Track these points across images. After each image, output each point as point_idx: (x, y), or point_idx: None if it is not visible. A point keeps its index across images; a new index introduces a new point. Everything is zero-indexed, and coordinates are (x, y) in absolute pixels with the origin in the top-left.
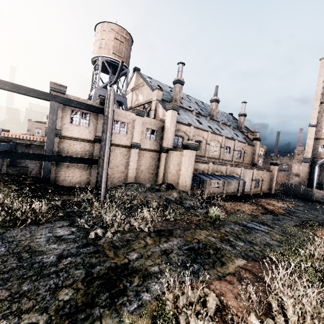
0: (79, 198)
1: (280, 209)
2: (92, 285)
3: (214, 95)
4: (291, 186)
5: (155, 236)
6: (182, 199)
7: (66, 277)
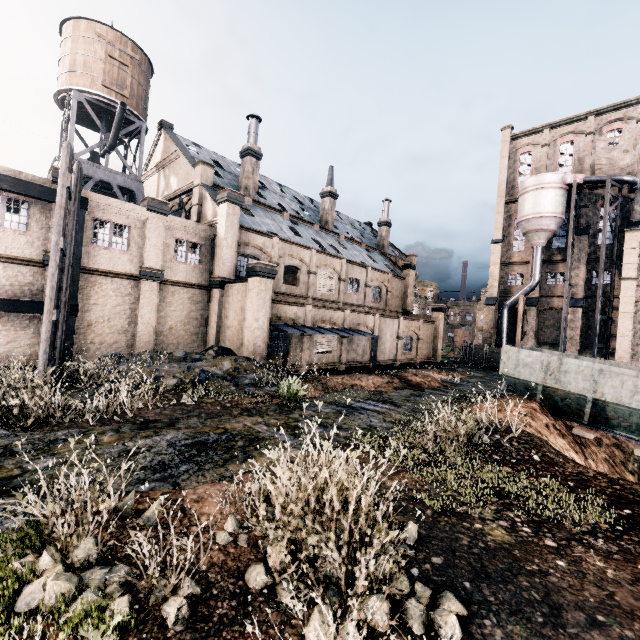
0: None
1: (435, 381)
2: None
3: (327, 185)
4: (470, 348)
5: (129, 431)
6: (240, 371)
7: None
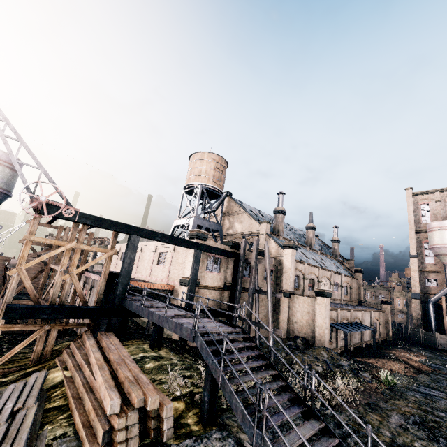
0: None
1: (424, 365)
2: None
3: (310, 222)
4: (406, 329)
5: (372, 411)
6: (335, 359)
7: None
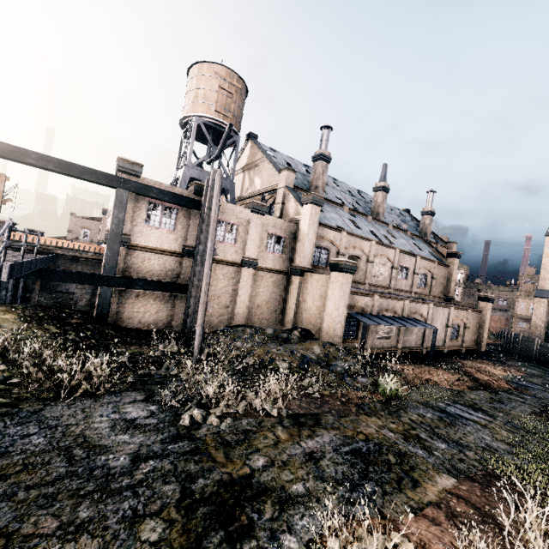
0: (156, 350)
1: (501, 381)
2: (195, 515)
3: (380, 180)
4: (515, 339)
5: (290, 426)
6: (329, 357)
7: (150, 497)
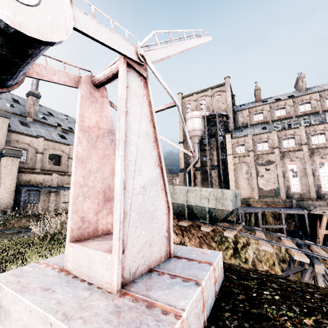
0: None
1: None
2: None
3: None
4: None
5: None
6: None
7: None
